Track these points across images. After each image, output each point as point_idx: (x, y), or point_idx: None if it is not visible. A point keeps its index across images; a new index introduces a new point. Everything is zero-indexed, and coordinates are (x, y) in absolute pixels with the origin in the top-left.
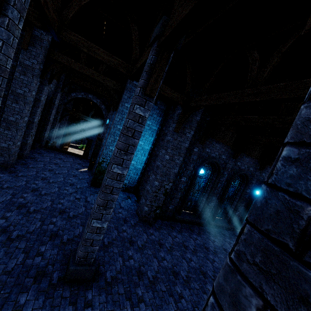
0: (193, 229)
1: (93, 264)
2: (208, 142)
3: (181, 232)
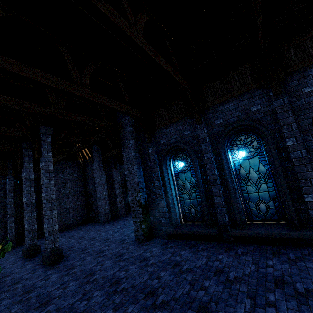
0: (197, 246)
1: (50, 253)
2: (158, 135)
3: (168, 248)
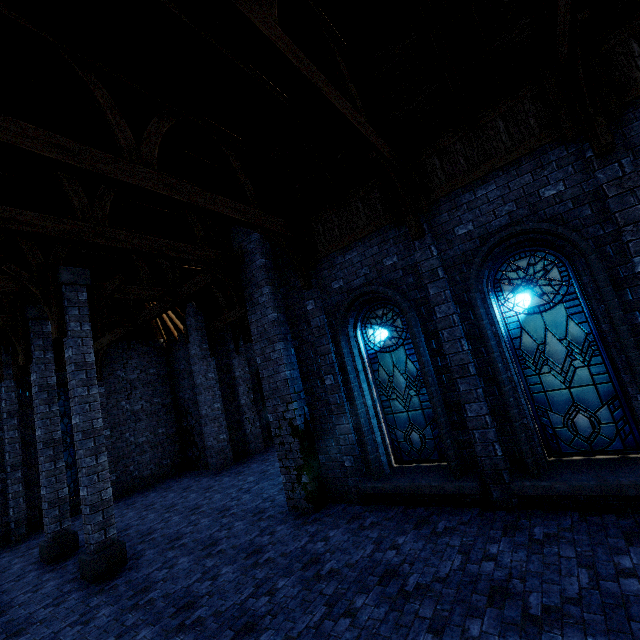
0: (434, 521)
1: (95, 554)
2: (325, 270)
3: (365, 529)
